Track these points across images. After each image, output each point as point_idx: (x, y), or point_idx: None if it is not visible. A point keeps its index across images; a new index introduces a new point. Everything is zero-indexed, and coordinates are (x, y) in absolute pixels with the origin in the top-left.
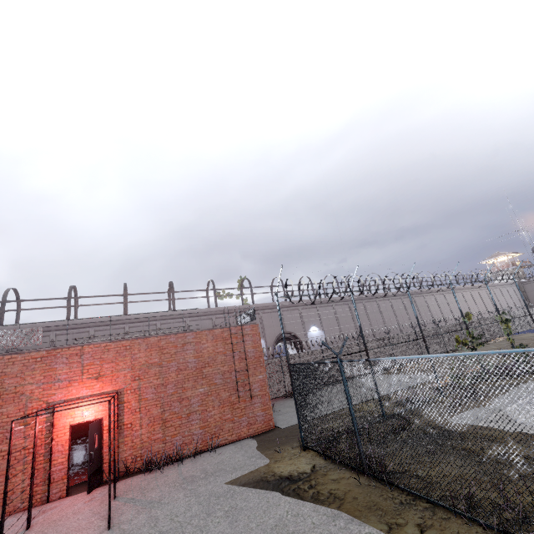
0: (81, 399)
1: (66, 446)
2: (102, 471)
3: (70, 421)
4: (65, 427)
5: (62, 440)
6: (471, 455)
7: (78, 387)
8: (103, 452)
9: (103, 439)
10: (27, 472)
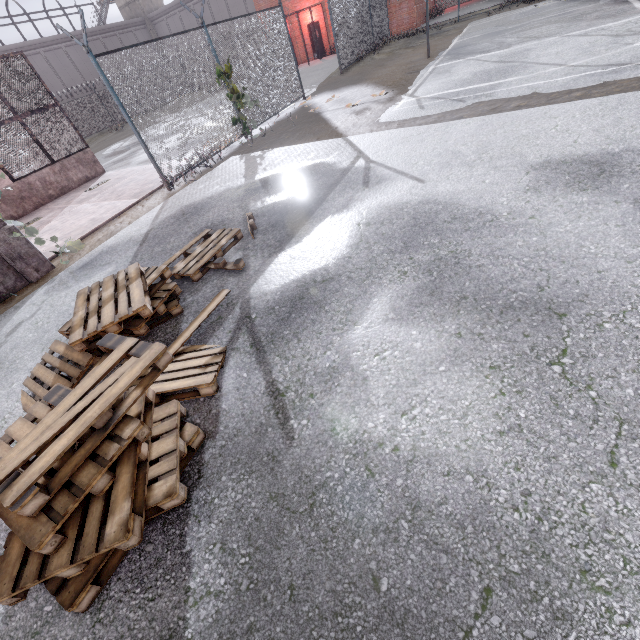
0: (307, 9)
1: (308, 37)
2: (324, 50)
3: (306, 23)
4: (305, 26)
5: (306, 33)
6: (414, 42)
7: (304, 2)
8: (323, 41)
9: (321, 33)
10: (299, 48)
